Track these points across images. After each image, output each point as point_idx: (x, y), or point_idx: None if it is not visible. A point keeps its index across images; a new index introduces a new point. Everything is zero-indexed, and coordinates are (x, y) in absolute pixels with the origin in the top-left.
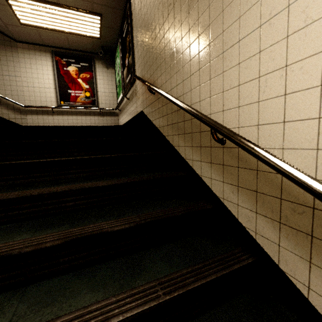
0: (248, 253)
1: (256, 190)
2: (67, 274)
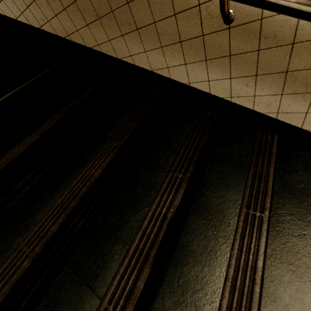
0: (268, 132)
1: (287, 70)
2: (167, 273)
